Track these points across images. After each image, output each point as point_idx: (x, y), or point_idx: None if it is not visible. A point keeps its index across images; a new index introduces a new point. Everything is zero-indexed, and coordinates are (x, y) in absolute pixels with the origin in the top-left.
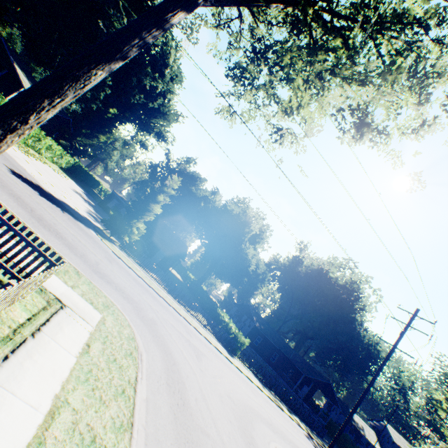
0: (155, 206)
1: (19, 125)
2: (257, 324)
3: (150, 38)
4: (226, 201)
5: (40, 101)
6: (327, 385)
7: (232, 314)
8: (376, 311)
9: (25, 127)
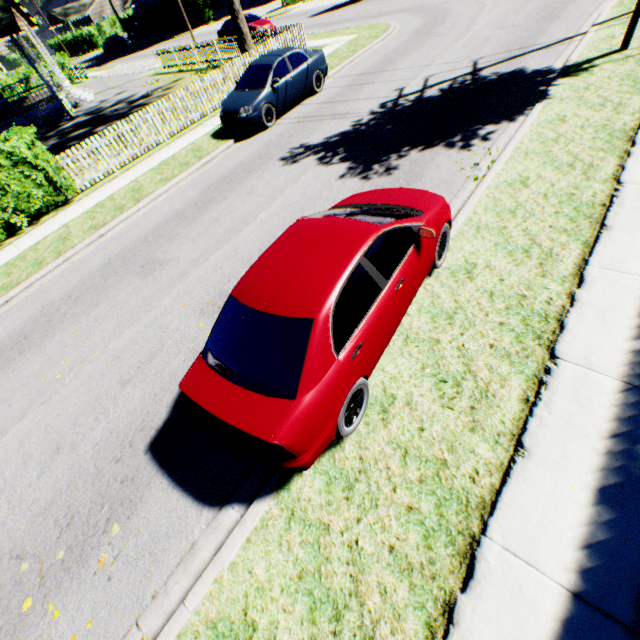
0: None
1: None
2: None
3: None
4: None
5: None
6: None
7: None
8: None
9: None
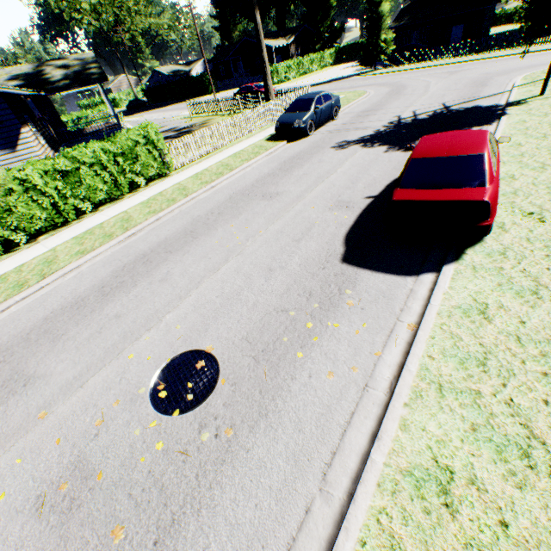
0: (382, 8)
1: (265, 65)
2: None
3: (255, 3)
4: None
5: (262, 56)
6: None
7: None
8: None
9: (266, 64)
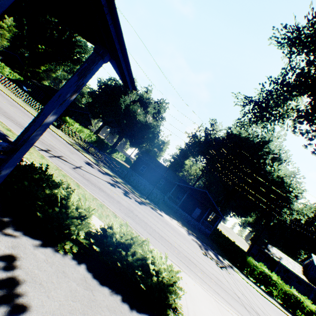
0: None
1: None
2: (138, 154)
3: None
4: (120, 84)
5: None
6: (205, 195)
7: None
8: (282, 150)
9: None
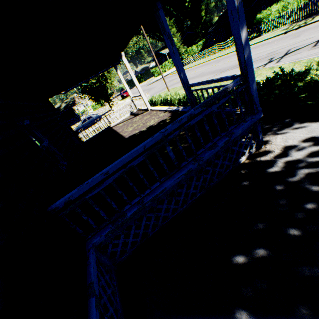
0: (174, 40)
1: None
2: None
3: None
4: None
5: None
6: None
7: None
8: None
9: None
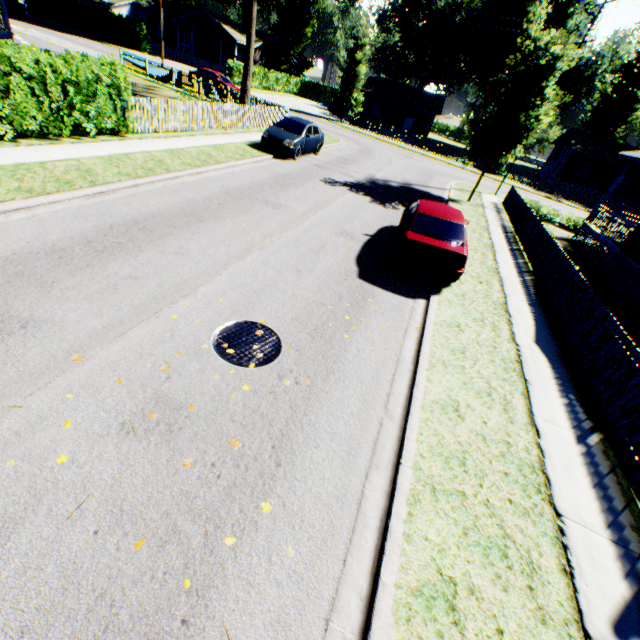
0: (360, 69)
1: (250, 63)
2: (575, 148)
3: None
4: None
5: (249, 52)
6: None
7: (549, 158)
8: None
9: (251, 63)
